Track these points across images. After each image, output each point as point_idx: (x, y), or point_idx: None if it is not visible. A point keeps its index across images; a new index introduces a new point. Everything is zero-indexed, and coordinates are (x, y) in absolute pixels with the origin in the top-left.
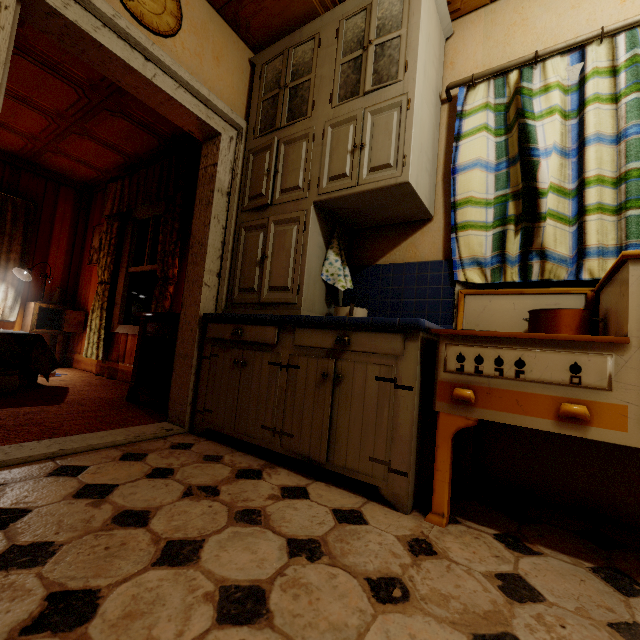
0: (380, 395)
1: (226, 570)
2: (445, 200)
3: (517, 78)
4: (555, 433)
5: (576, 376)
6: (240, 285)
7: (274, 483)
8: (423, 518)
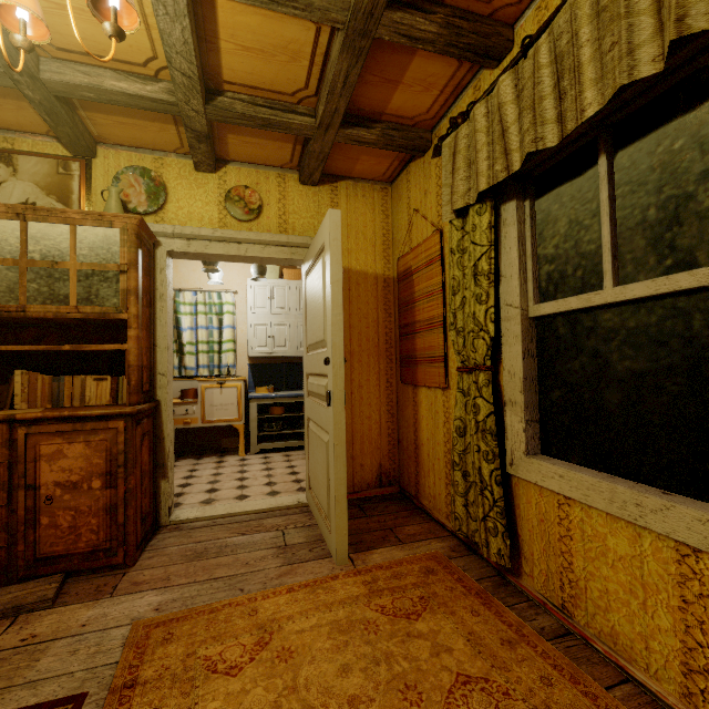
0: None
1: None
2: None
3: (174, 295)
4: (193, 427)
5: (188, 412)
6: None
7: None
8: None
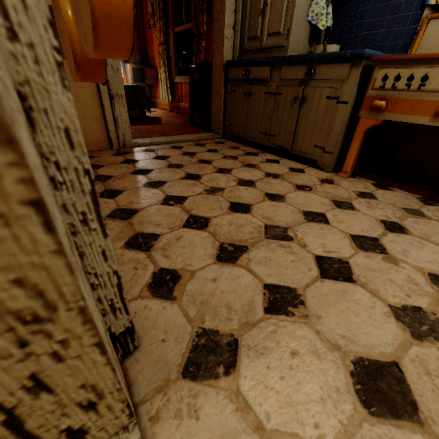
0: (327, 109)
1: (240, 176)
2: None
3: None
4: None
5: None
6: (248, 35)
7: (263, 158)
8: (336, 175)
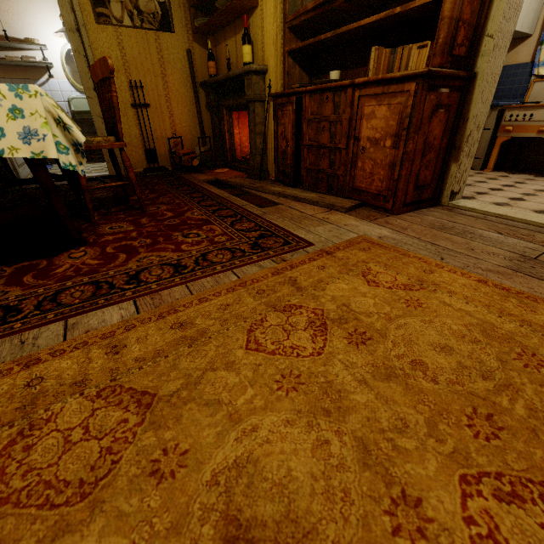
0: None
1: None
2: (543, 22)
3: None
4: None
5: None
6: None
7: None
8: (483, 171)
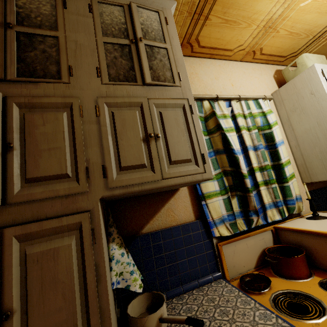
0: None
1: None
2: None
3: (210, 105)
4: None
5: None
6: None
7: None
8: None
